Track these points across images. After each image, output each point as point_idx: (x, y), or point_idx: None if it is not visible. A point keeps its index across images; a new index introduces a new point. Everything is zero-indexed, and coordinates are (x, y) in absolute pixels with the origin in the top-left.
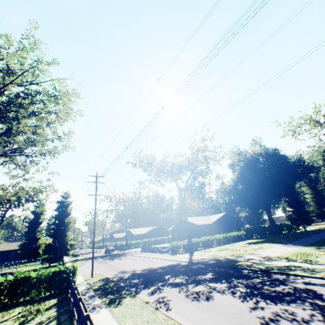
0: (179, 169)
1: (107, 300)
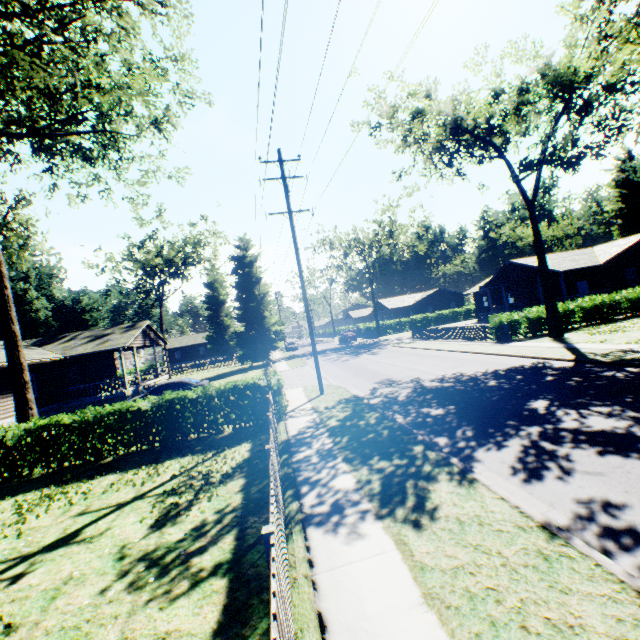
0: (513, 113)
1: (374, 482)
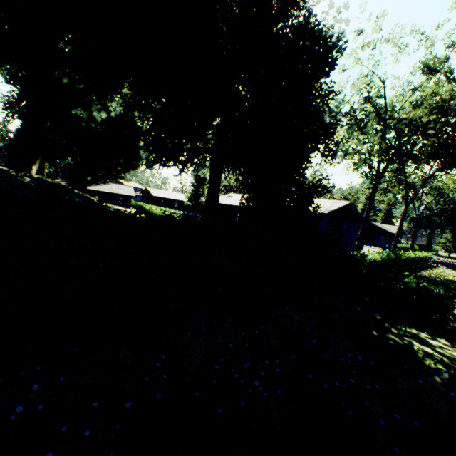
0: None
1: None
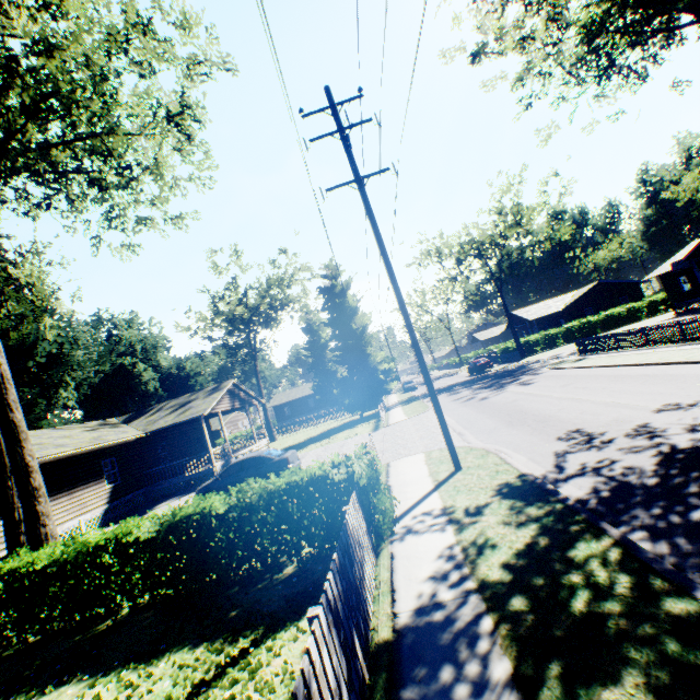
0: None
1: None
